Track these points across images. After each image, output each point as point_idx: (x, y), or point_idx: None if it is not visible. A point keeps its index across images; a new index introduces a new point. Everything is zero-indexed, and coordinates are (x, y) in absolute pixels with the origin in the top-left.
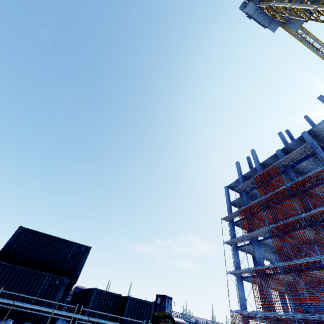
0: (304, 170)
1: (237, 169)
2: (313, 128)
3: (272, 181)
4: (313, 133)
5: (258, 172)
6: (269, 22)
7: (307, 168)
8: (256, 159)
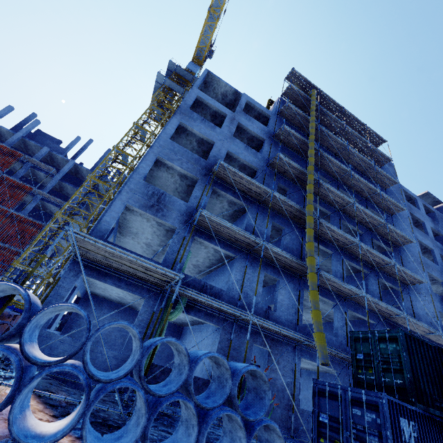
0: (38, 176)
1: (0, 112)
2: (79, 165)
3: (8, 157)
4: (77, 167)
5: (9, 140)
6: (156, 98)
7: (41, 177)
8: (28, 131)
